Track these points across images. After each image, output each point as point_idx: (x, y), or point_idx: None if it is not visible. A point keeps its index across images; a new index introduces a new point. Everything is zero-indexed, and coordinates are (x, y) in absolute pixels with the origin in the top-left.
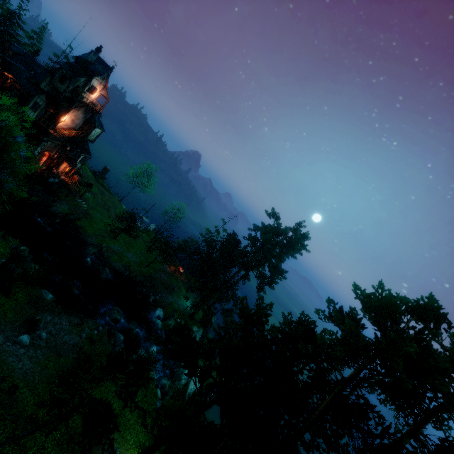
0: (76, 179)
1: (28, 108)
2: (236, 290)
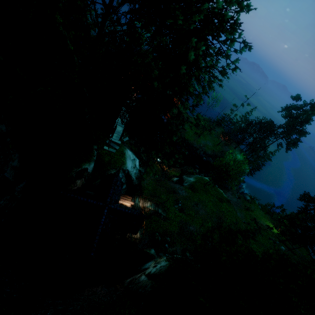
0: None
1: None
2: (267, 147)
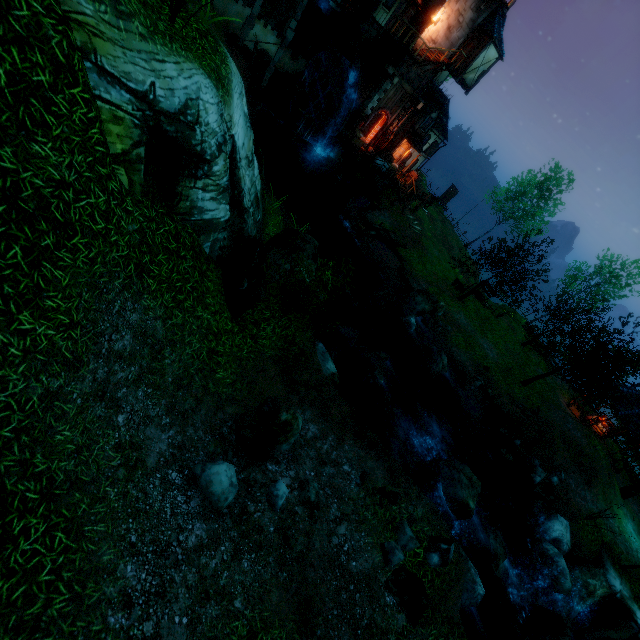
0: (413, 177)
1: (379, 9)
2: None
